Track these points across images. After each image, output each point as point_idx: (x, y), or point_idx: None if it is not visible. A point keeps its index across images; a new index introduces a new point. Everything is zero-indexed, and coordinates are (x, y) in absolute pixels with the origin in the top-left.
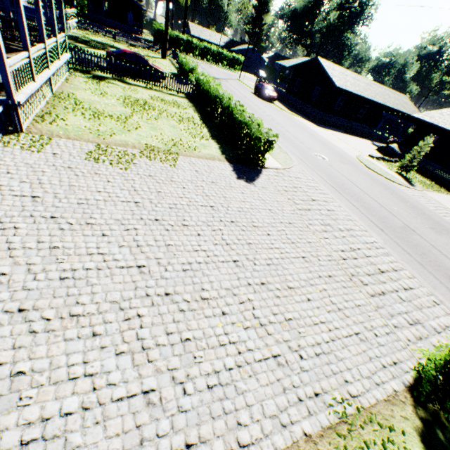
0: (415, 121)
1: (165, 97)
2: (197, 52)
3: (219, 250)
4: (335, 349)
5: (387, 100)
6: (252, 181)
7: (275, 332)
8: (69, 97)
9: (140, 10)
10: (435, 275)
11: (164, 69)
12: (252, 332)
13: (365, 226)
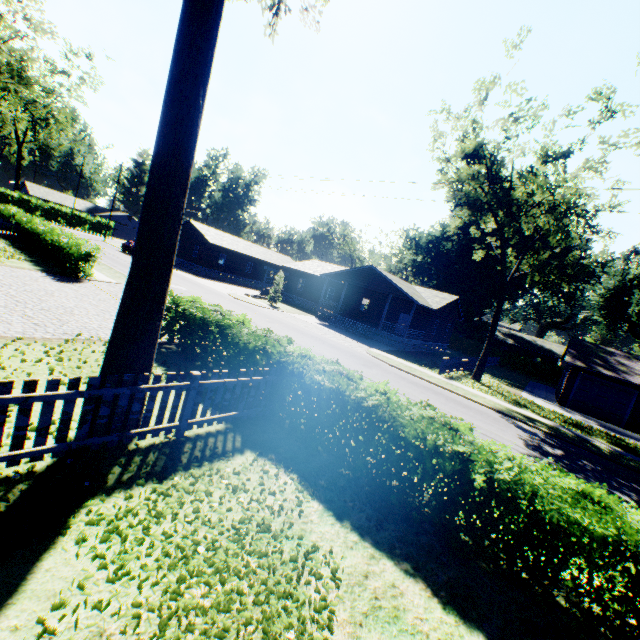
0: (287, 270)
1: None
2: (39, 212)
3: (1, 296)
4: (100, 329)
5: (269, 258)
6: (70, 283)
7: (44, 320)
8: None
9: None
10: None
11: None
12: (18, 317)
13: None
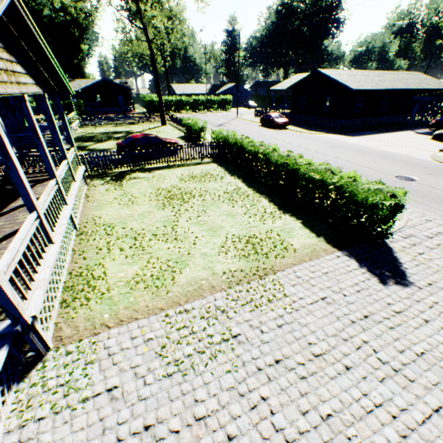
0: None
1: (192, 170)
2: (187, 107)
3: None
4: None
5: (407, 84)
6: (403, 278)
7: None
8: (97, 225)
9: (127, 90)
10: None
11: (171, 135)
12: None
13: None
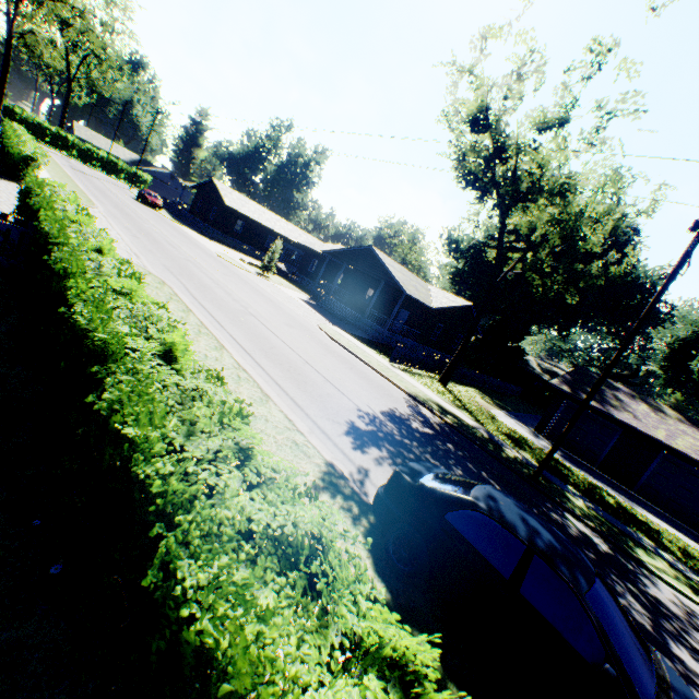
0: (304, 249)
1: None
2: (76, 152)
3: None
4: None
5: (295, 237)
6: None
7: None
8: None
9: None
10: (161, 259)
11: None
12: None
13: (123, 235)
